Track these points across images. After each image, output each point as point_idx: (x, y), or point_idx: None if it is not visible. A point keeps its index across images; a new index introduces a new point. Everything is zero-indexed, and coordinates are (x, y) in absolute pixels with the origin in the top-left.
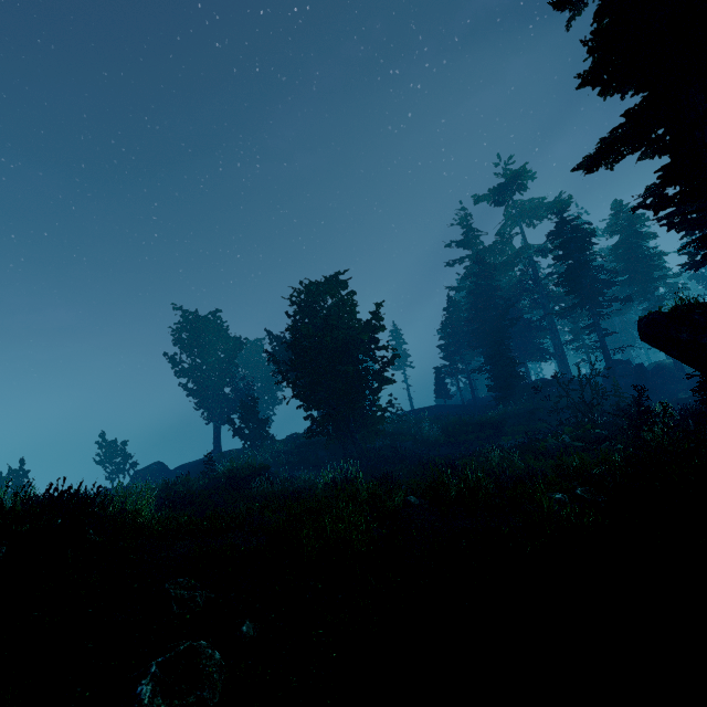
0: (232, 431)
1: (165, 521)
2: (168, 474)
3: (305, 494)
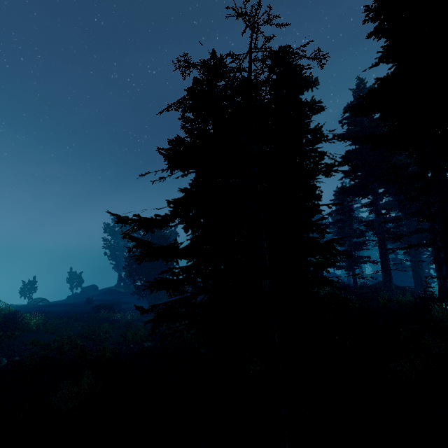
0: (121, 279)
1: (40, 327)
2: (96, 291)
3: (103, 322)
